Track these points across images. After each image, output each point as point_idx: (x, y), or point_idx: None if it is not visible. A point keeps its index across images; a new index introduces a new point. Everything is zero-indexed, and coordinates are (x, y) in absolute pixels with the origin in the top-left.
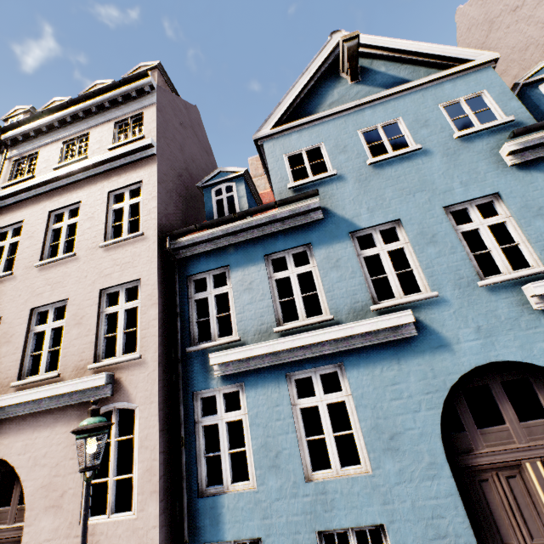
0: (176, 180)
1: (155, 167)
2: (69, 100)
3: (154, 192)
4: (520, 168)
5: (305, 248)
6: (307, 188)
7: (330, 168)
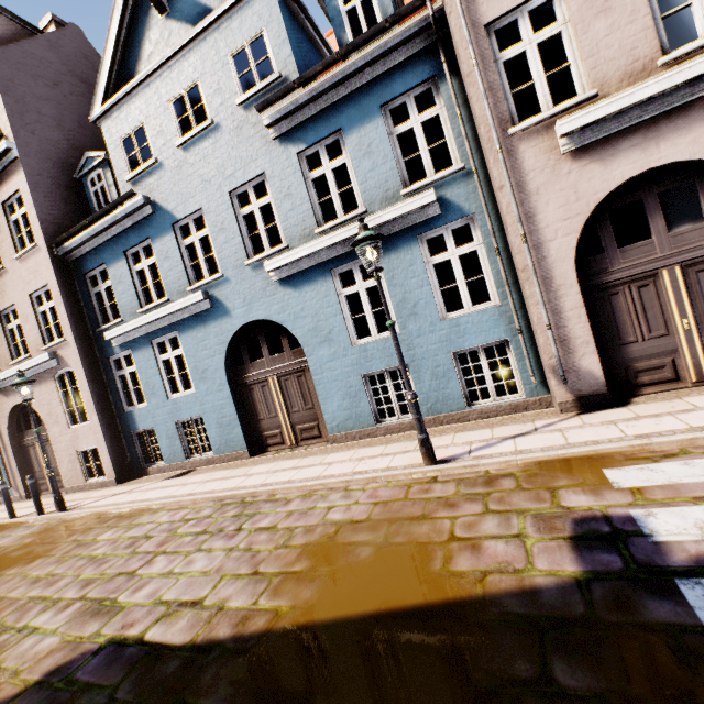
0: (58, 172)
1: (23, 173)
2: None
3: (31, 202)
4: (281, 142)
5: (150, 242)
6: (140, 180)
7: (154, 154)
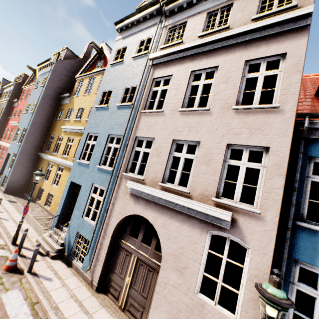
0: None
1: (304, 40)
2: None
3: (298, 67)
4: None
5: None
6: None
7: None
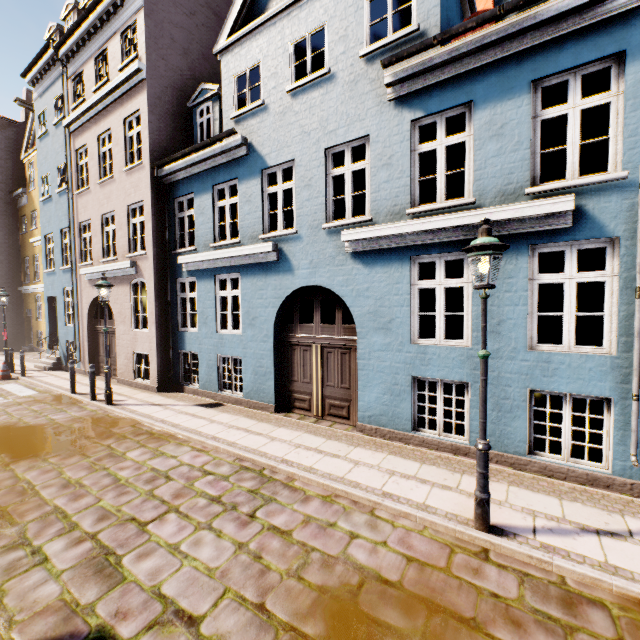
0: (175, 99)
1: (146, 94)
2: (85, 10)
3: (146, 122)
4: (397, 105)
5: (237, 182)
6: (243, 119)
7: (262, 95)
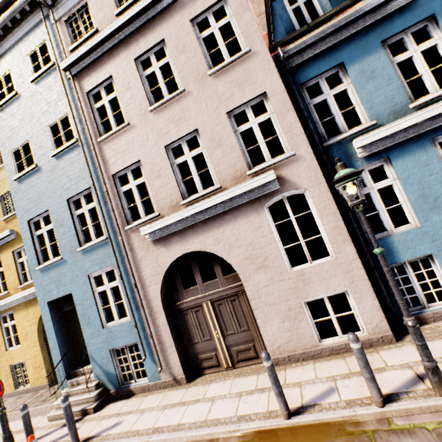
0: None
1: None
2: None
3: (244, 5)
4: None
5: (425, 23)
6: None
7: None
